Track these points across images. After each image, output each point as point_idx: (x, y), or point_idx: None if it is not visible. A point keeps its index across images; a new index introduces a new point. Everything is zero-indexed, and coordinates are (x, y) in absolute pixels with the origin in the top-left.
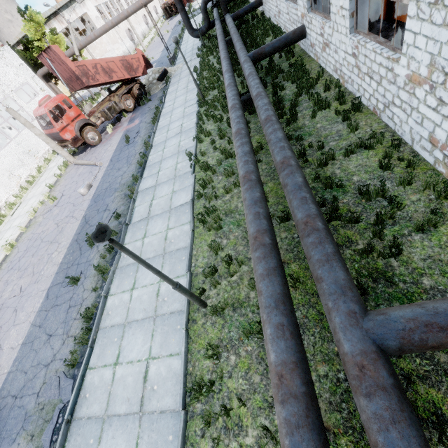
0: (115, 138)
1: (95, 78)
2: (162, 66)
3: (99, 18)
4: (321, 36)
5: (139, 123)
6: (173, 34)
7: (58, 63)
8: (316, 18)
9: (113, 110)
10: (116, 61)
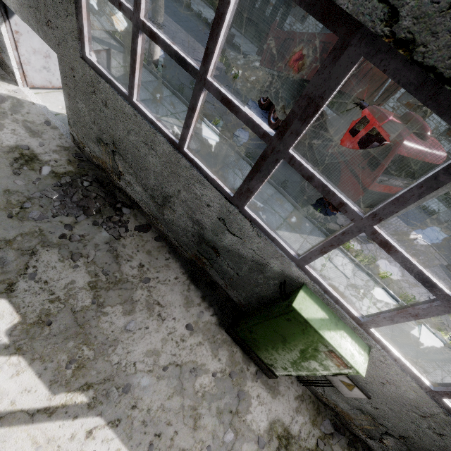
0: None
1: None
2: None
3: None
4: (447, 153)
5: None
6: None
7: None
8: (449, 144)
9: None
10: None
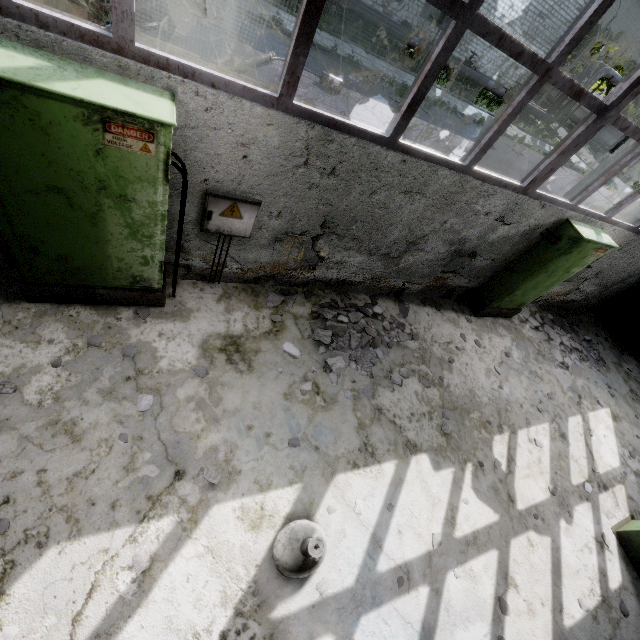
0: None
1: None
2: None
3: None
4: None
5: None
6: None
7: None
8: None
9: None
10: None
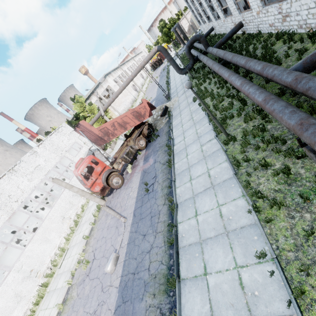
0: (134, 181)
1: (114, 134)
2: (162, 104)
3: (115, 85)
4: None
5: (154, 163)
6: (162, 78)
7: (86, 131)
8: None
9: (130, 153)
10: (128, 114)
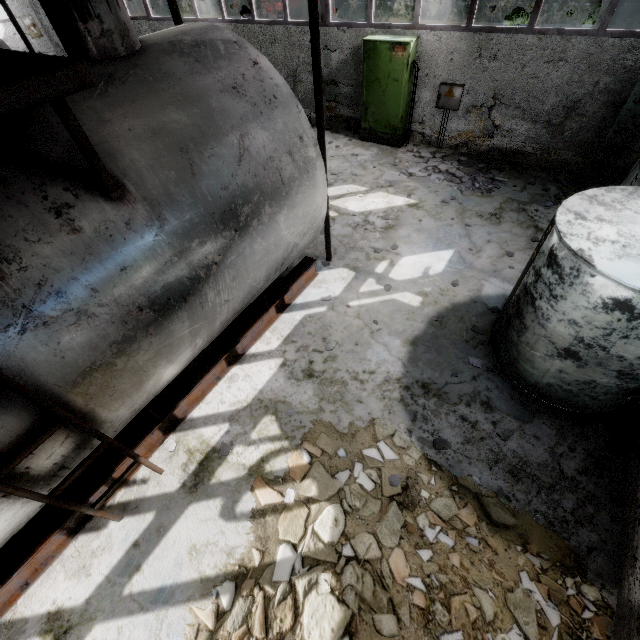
0: None
1: None
2: None
3: None
4: None
5: None
6: None
7: None
8: None
9: None
10: None
